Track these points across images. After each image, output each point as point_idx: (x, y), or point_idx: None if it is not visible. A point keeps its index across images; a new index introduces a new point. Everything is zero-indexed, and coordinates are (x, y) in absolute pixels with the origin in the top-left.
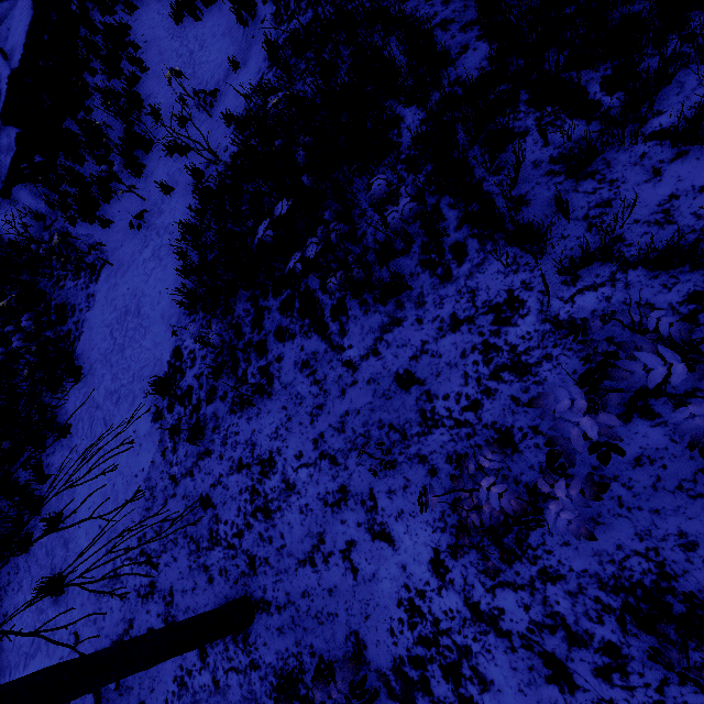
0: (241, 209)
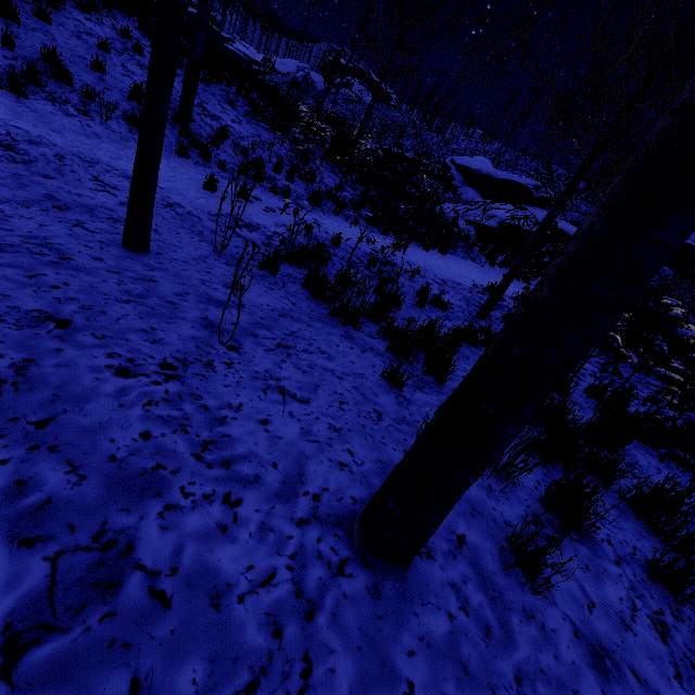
0: None
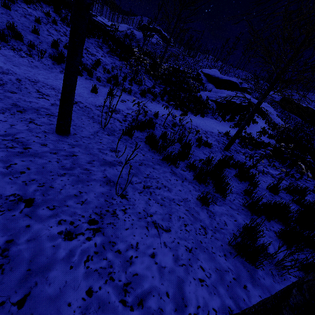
0: None
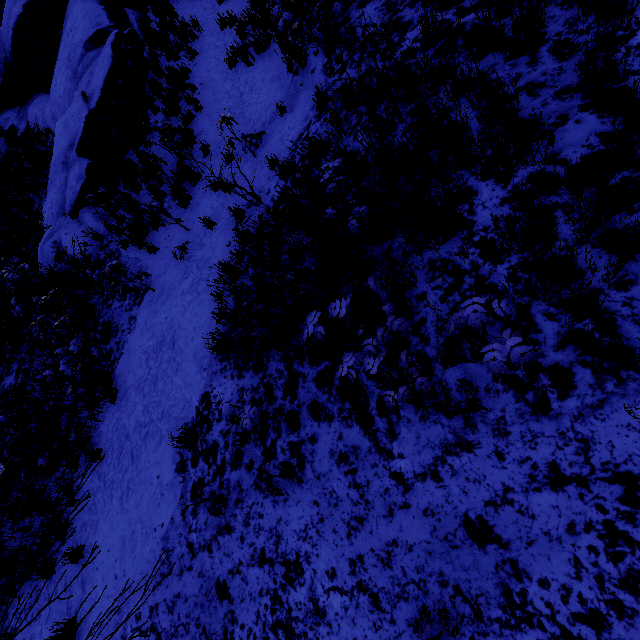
0: (280, 258)
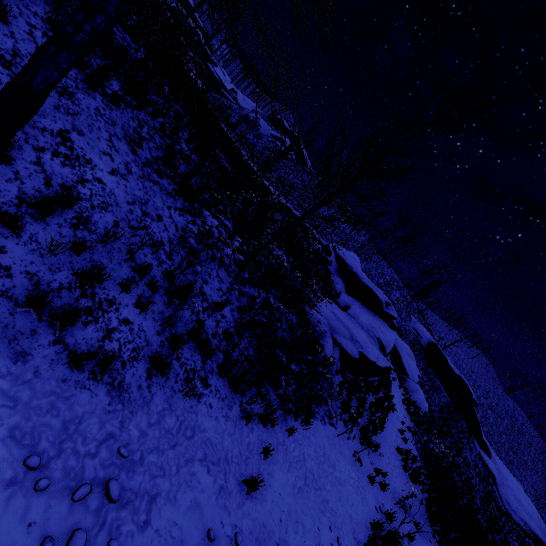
0: None
